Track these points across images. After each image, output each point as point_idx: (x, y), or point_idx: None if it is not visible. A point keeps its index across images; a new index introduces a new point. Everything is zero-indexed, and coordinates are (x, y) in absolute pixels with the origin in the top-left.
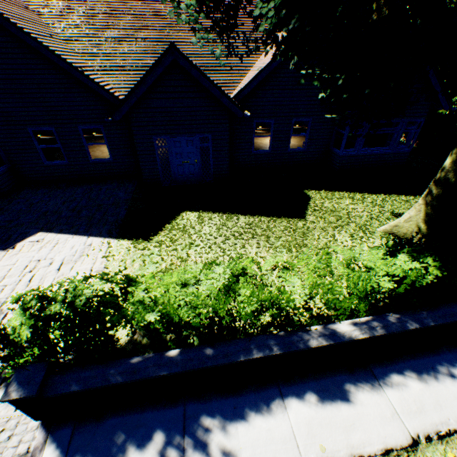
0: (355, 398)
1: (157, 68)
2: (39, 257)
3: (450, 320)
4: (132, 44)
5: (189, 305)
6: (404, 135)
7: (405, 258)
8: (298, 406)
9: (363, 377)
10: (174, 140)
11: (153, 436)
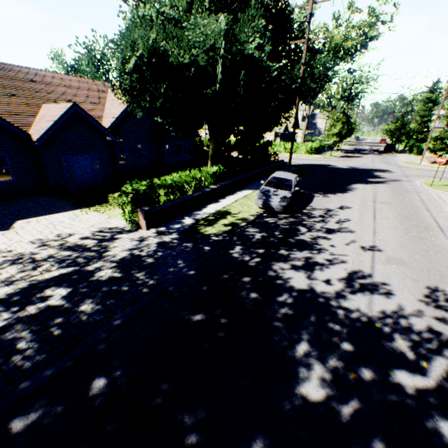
0: (222, 201)
1: (66, 115)
2: (48, 223)
3: (230, 182)
4: (6, 97)
5: (175, 181)
6: (187, 151)
7: (215, 167)
8: (212, 205)
9: (221, 199)
10: (76, 158)
11: (185, 218)
